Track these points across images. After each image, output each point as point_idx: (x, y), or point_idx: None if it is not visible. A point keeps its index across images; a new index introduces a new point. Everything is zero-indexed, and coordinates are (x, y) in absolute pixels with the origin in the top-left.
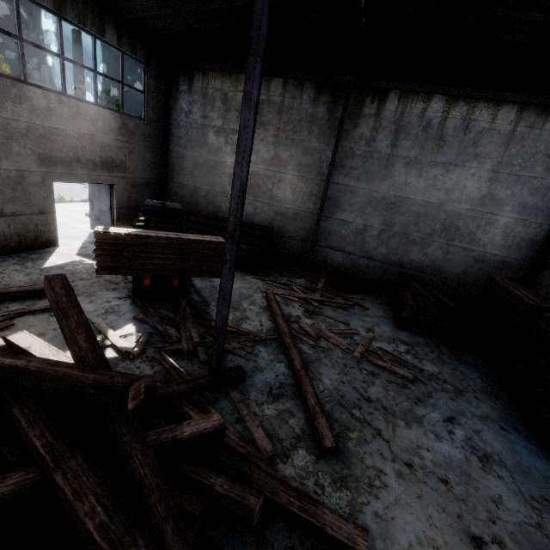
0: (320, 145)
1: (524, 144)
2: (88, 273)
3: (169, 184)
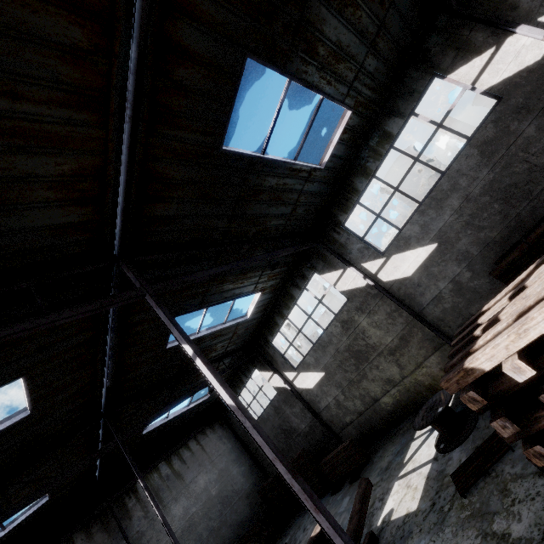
0: None
1: (209, 445)
2: None
3: None
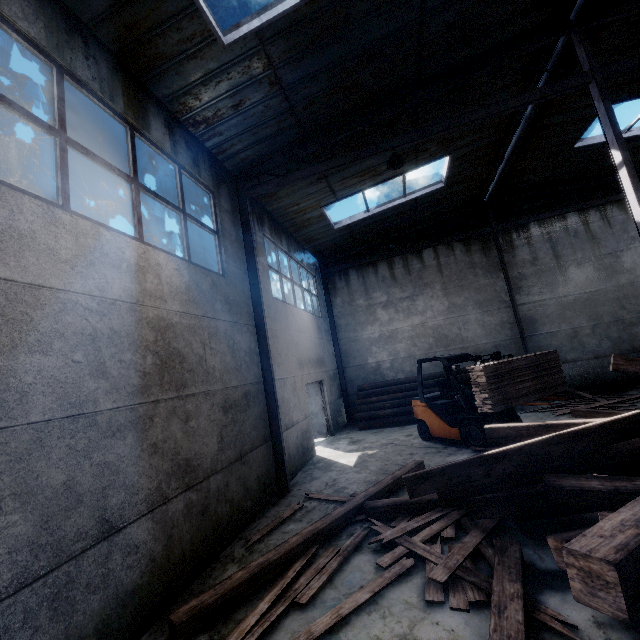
0: (490, 281)
1: None
2: (397, 456)
3: (346, 370)
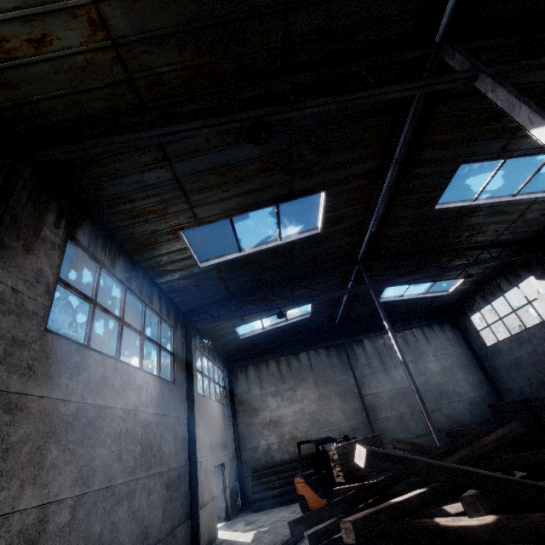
0: (344, 377)
1: (435, 340)
2: (284, 529)
3: (243, 453)
